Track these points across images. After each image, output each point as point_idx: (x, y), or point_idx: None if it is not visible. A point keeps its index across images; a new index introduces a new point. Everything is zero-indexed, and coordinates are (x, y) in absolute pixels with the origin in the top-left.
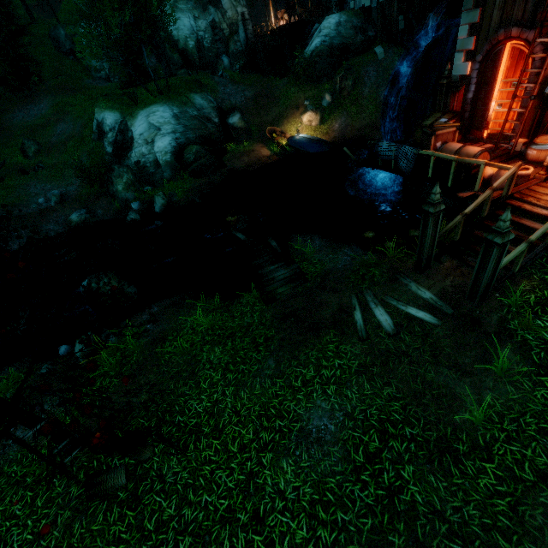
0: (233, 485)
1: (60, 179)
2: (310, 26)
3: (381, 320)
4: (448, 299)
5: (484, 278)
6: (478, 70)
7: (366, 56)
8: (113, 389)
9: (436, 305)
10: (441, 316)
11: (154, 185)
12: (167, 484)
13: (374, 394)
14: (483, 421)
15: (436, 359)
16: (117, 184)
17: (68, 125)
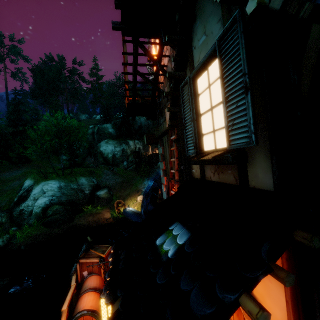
0: None
1: None
2: None
3: None
4: None
5: None
6: None
7: None
8: None
9: None
10: None
11: (20, 227)
12: None
13: None
14: None
15: None
16: None
17: (19, 182)
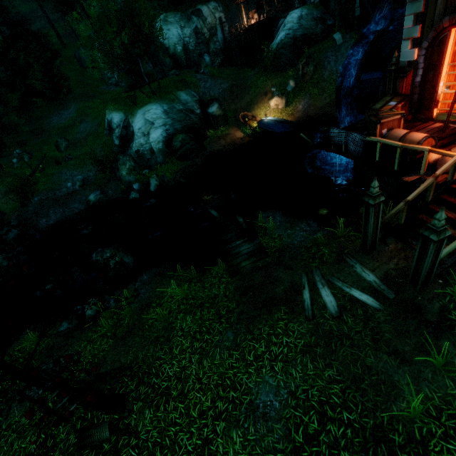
0: (191, 448)
1: (83, 166)
2: (277, 21)
3: (326, 301)
4: (391, 283)
5: (423, 269)
6: (424, 56)
7: (325, 42)
8: (108, 348)
9: (378, 288)
10: (383, 300)
11: (150, 168)
12: (140, 440)
13: (316, 374)
14: (420, 414)
15: (376, 343)
16: (122, 170)
17: (88, 124)
